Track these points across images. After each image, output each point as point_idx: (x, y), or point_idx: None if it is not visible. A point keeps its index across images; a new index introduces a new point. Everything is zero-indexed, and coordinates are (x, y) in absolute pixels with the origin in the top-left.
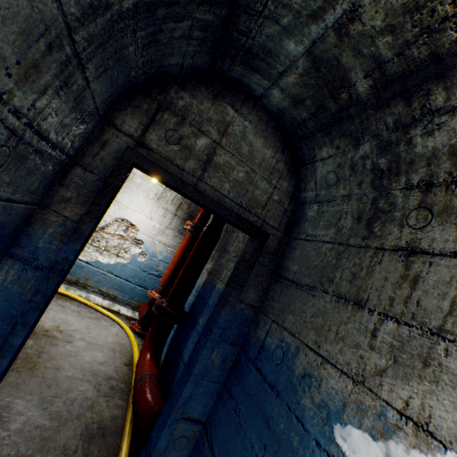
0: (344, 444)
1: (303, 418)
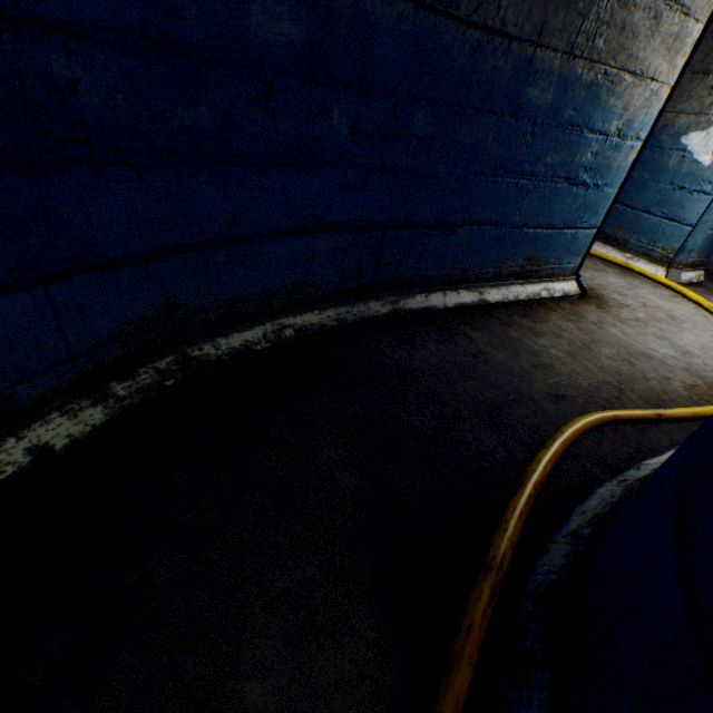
0: (685, 142)
1: (660, 146)
